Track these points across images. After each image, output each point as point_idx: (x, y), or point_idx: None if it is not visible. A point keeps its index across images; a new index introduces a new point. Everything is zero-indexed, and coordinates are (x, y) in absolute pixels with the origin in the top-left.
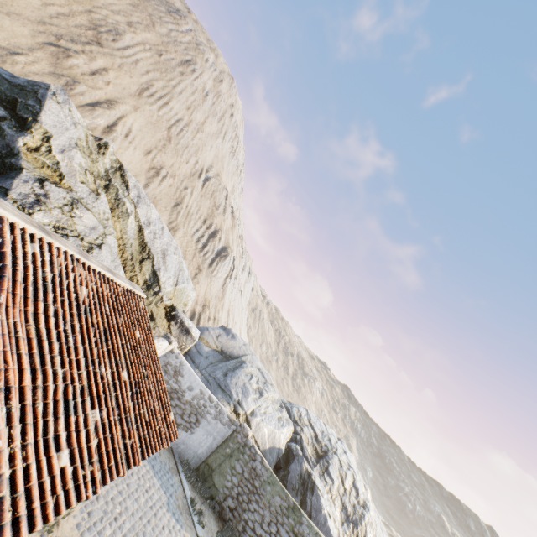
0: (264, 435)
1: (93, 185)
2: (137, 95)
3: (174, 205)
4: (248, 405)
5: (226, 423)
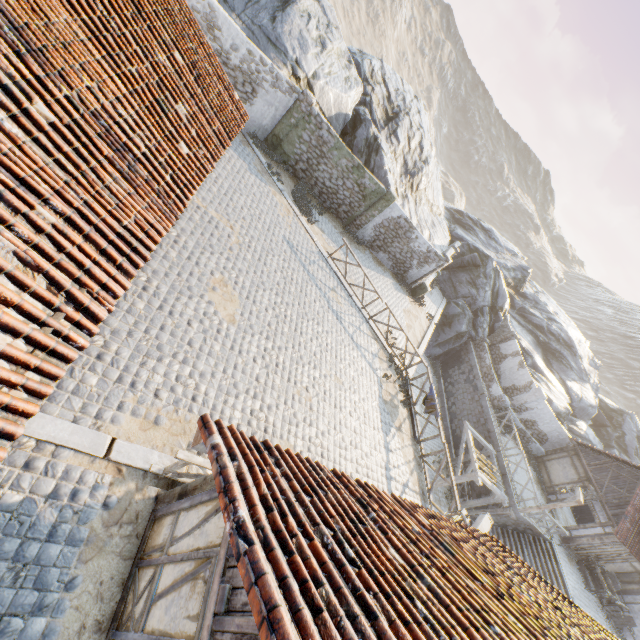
0: (330, 101)
1: None
2: None
3: None
4: (309, 66)
5: (287, 92)
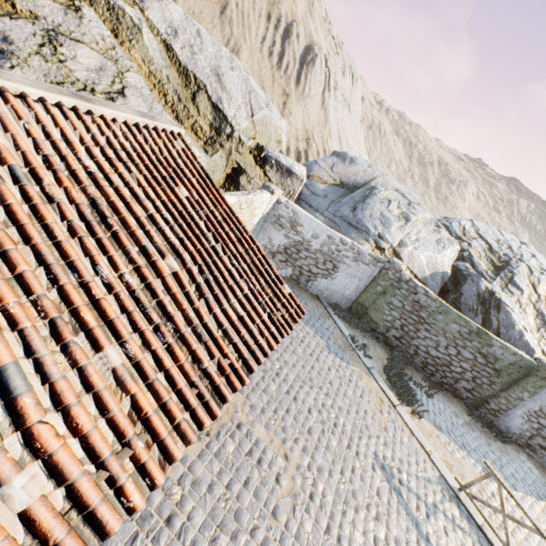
0: (421, 263)
1: None
2: None
3: (219, 12)
4: (393, 237)
5: (370, 262)
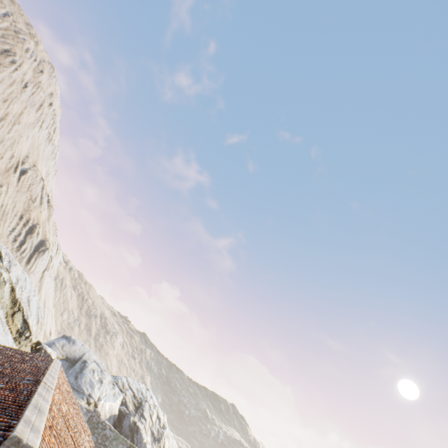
0: (106, 410)
1: None
2: None
3: None
4: (96, 394)
5: (85, 413)
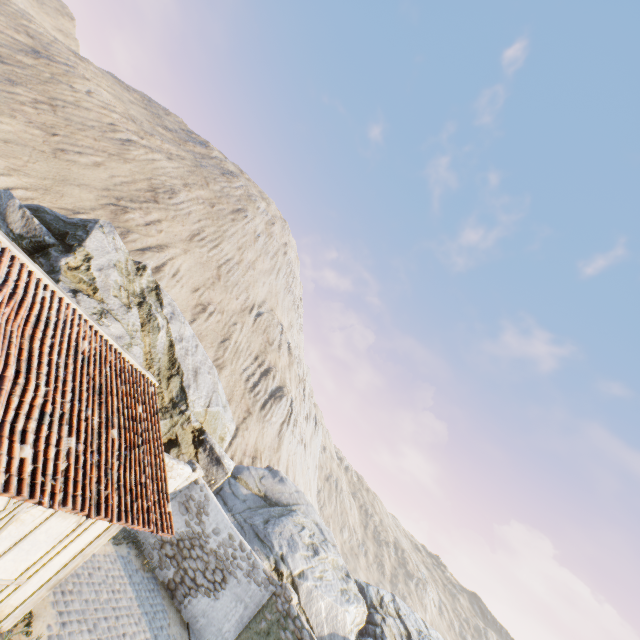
0: (320, 611)
1: (126, 300)
2: (188, 240)
3: (221, 341)
4: (296, 563)
5: (262, 582)
